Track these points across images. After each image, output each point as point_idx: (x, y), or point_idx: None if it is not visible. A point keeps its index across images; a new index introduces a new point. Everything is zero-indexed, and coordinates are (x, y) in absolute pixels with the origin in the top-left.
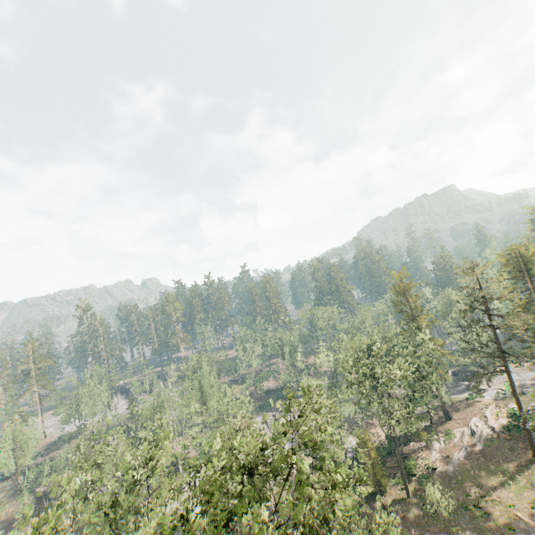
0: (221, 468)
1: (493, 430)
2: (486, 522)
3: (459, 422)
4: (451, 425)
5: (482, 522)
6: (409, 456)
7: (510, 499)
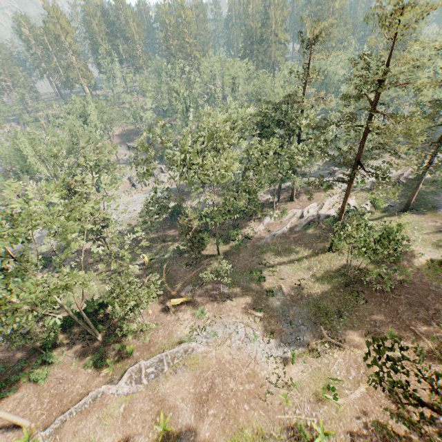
0: None
1: (318, 218)
2: (258, 285)
3: (300, 204)
4: (292, 205)
5: (255, 284)
6: (235, 227)
7: (287, 274)
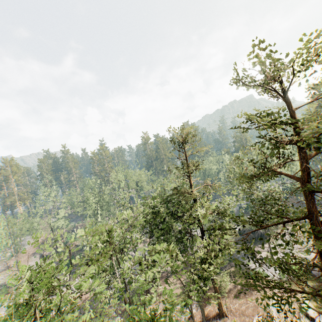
0: None
1: None
2: None
3: (236, 321)
4: None
5: None
6: None
7: None
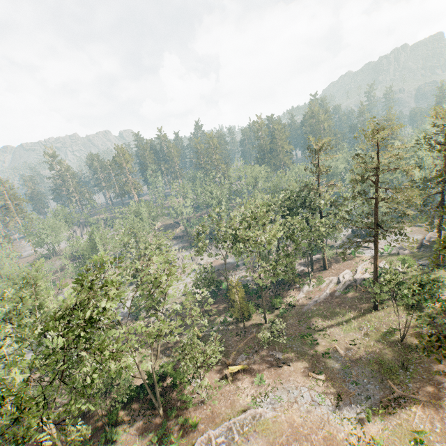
0: (50, 315)
1: (355, 282)
2: (312, 349)
3: (333, 272)
4: (327, 273)
5: (309, 348)
6: (277, 295)
7: (338, 335)
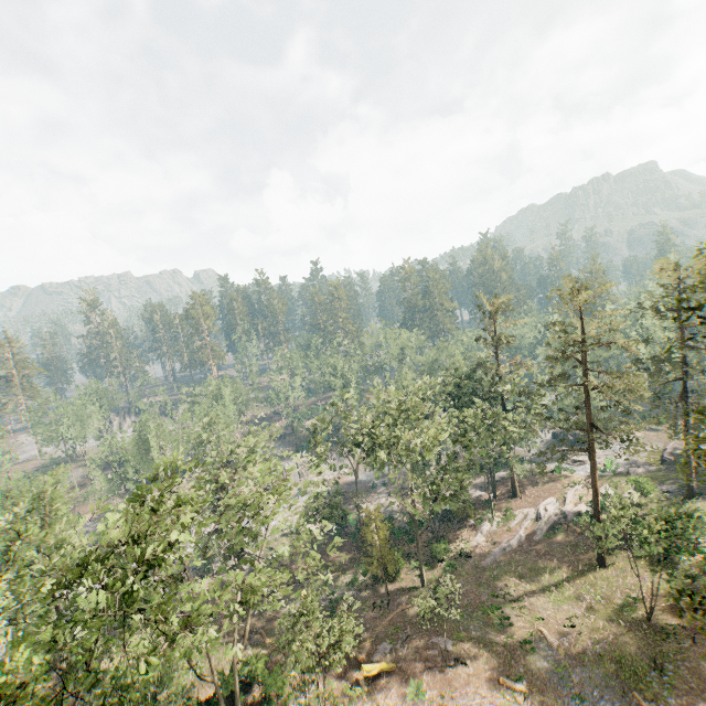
0: (84, 556)
1: (565, 519)
2: (502, 633)
3: (529, 501)
4: (518, 502)
5: (497, 632)
6: (441, 538)
7: (544, 610)
